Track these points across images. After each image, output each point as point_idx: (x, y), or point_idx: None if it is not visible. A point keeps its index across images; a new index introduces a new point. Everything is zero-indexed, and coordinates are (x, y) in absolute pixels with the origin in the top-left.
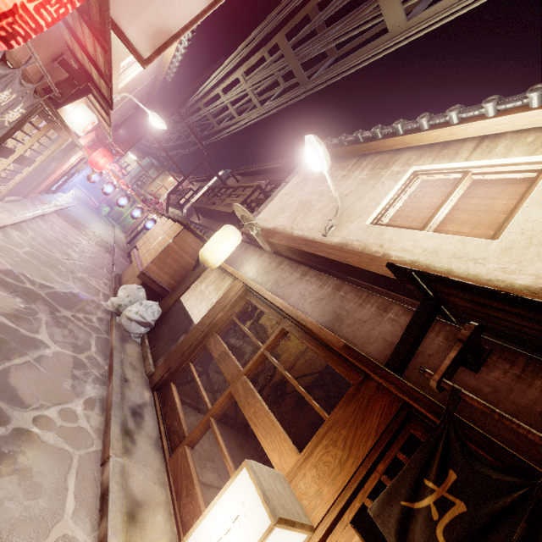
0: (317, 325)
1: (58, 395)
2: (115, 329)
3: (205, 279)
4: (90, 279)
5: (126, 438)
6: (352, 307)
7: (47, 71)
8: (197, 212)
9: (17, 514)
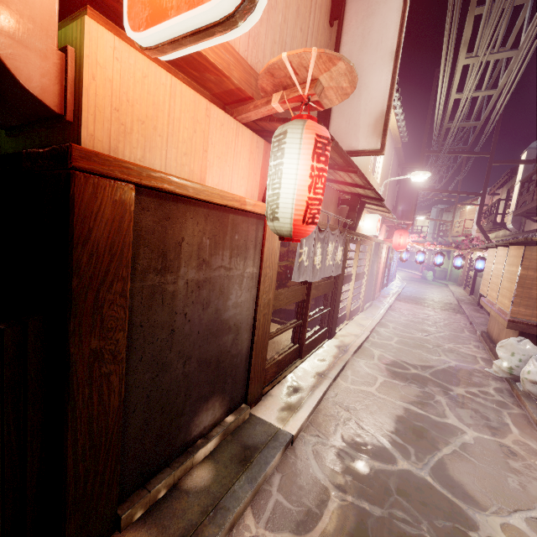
0: None
1: (510, 497)
2: (524, 399)
3: None
4: (458, 348)
5: None
6: None
7: (339, 215)
8: (528, 217)
9: None
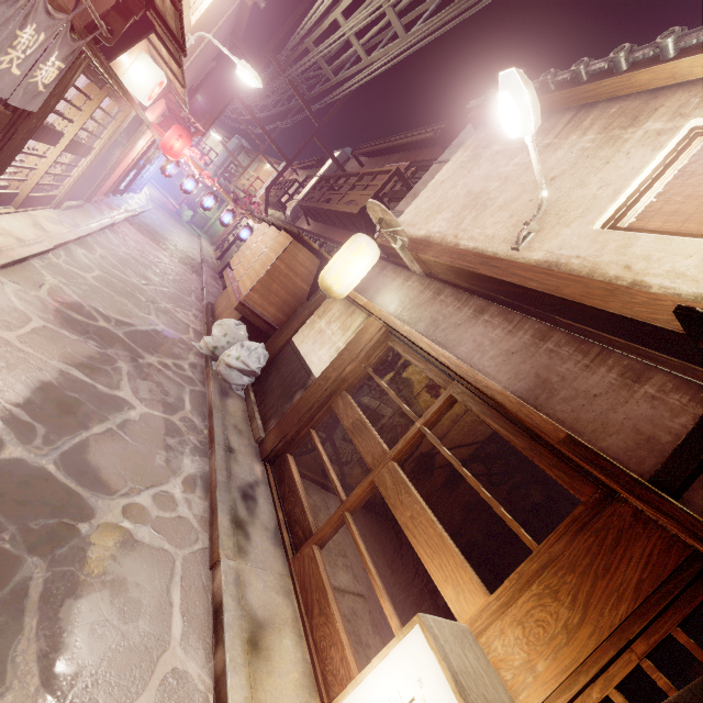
0: (513, 399)
1: (150, 475)
2: (212, 378)
3: (325, 313)
4: (176, 311)
5: (238, 532)
6: (571, 370)
7: None
8: (306, 215)
9: (113, 644)
